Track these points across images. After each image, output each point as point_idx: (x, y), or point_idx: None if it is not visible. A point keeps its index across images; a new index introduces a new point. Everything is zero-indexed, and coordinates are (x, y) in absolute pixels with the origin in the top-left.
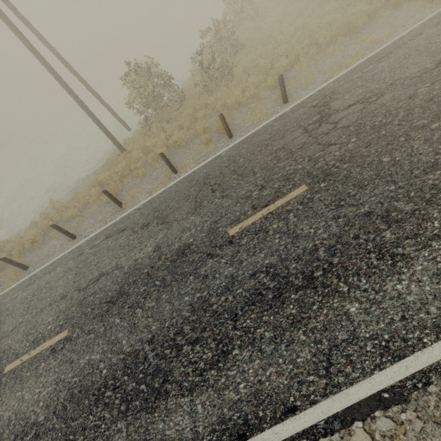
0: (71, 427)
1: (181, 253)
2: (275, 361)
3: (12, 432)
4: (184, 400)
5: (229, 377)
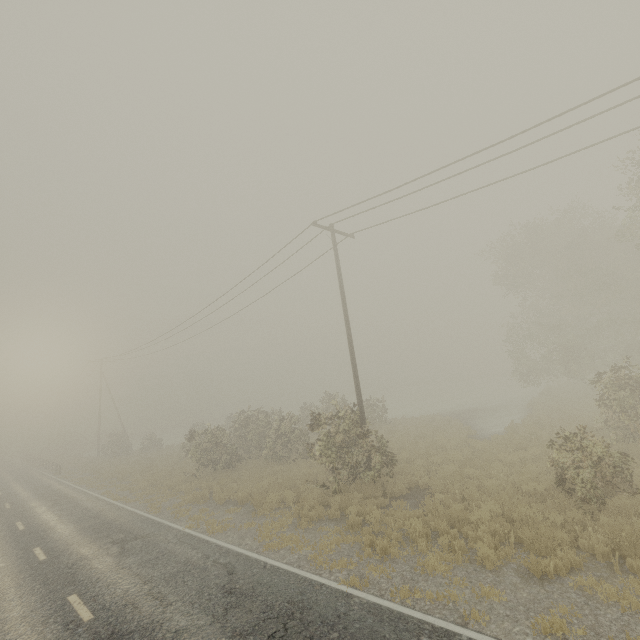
0: None
1: None
2: None
3: None
4: None
5: None
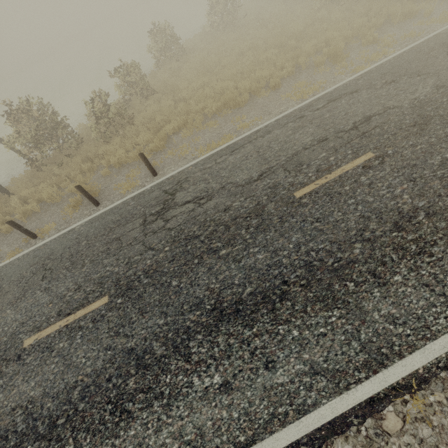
0: None
1: None
2: None
3: None
4: None
5: None
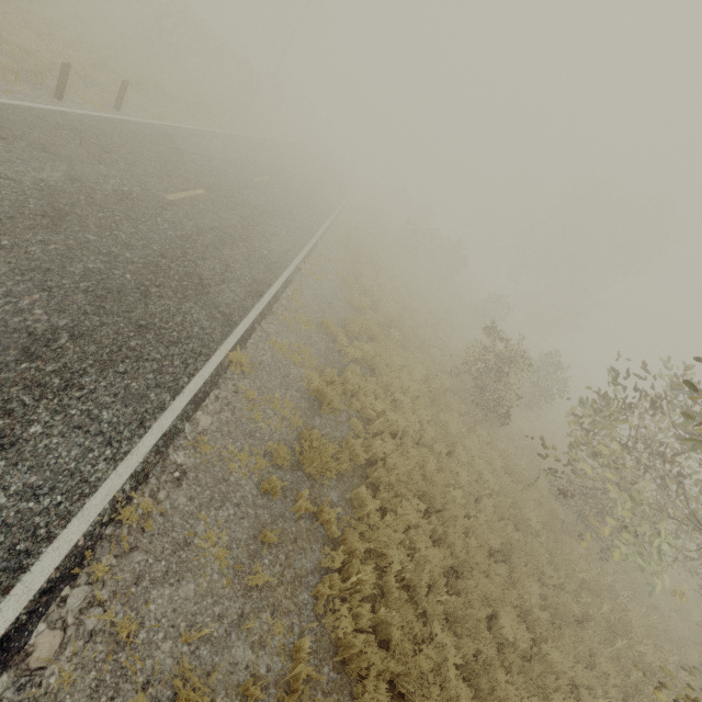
0: (133, 317)
1: (125, 196)
2: (253, 269)
3: (1, 349)
4: (223, 286)
5: (238, 275)
